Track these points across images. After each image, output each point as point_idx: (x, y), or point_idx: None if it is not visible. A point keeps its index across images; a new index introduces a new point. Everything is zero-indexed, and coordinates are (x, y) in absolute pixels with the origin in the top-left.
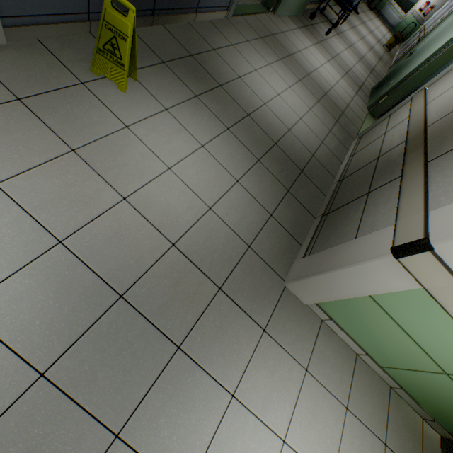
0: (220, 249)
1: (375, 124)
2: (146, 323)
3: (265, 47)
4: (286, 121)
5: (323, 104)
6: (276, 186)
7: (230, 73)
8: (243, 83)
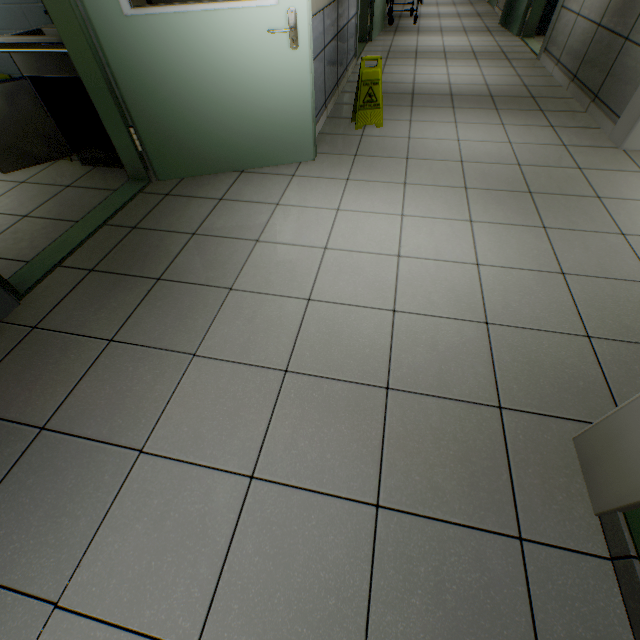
0: (548, 155)
1: (551, 27)
2: (562, 196)
3: (396, 61)
4: (476, 83)
5: (481, 59)
6: (529, 114)
7: (406, 86)
8: (420, 85)
